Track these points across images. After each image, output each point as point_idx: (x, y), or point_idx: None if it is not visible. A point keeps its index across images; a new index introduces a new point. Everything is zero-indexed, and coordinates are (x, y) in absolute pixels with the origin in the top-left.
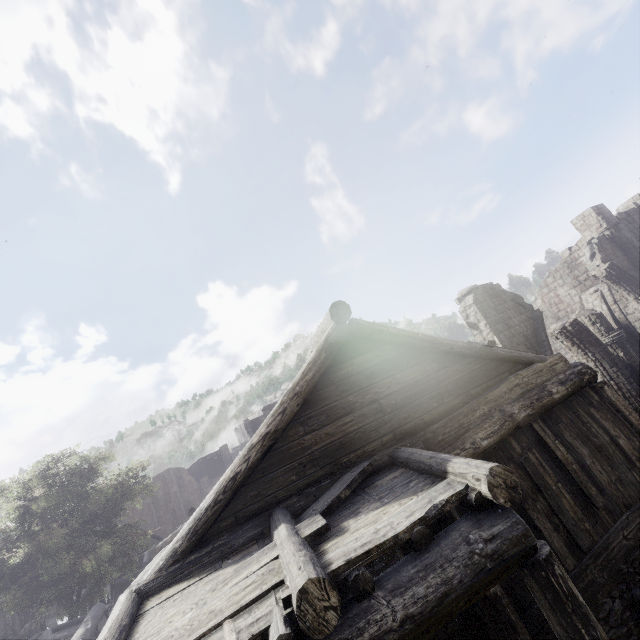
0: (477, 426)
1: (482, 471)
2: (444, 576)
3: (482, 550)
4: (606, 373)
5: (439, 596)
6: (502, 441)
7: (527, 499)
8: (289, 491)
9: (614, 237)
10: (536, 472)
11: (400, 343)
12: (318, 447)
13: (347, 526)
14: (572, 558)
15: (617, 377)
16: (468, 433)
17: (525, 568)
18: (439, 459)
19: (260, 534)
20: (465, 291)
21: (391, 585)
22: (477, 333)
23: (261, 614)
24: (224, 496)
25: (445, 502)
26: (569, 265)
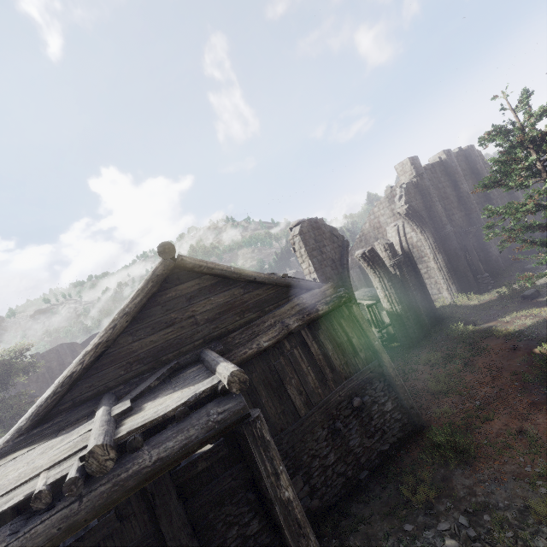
0: (264, 333)
1: (228, 373)
2: (187, 435)
3: (215, 419)
4: (385, 286)
5: (181, 446)
6: (279, 342)
7: (286, 378)
8: (118, 382)
9: (418, 184)
10: (296, 361)
11: (216, 274)
12: (143, 351)
13: (145, 407)
14: (305, 409)
15: (390, 289)
16: (257, 338)
17: (243, 425)
18: (216, 362)
19: (91, 412)
20: (295, 223)
21: (154, 442)
22: (299, 256)
23: (66, 466)
24: (62, 389)
25: (202, 392)
26: (389, 200)
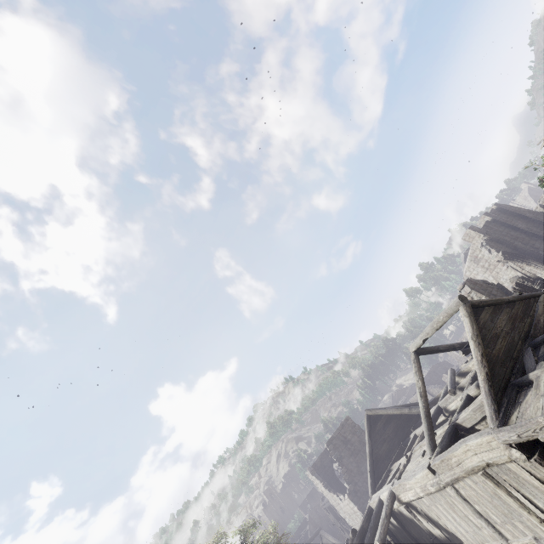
0: None
1: None
2: None
3: None
4: None
5: None
6: None
7: None
8: (508, 375)
9: (491, 239)
10: None
11: (490, 304)
12: (501, 354)
13: None
14: None
15: None
16: None
17: None
18: None
19: (517, 391)
20: (461, 286)
21: None
22: None
23: None
24: (490, 383)
25: None
26: (474, 261)
